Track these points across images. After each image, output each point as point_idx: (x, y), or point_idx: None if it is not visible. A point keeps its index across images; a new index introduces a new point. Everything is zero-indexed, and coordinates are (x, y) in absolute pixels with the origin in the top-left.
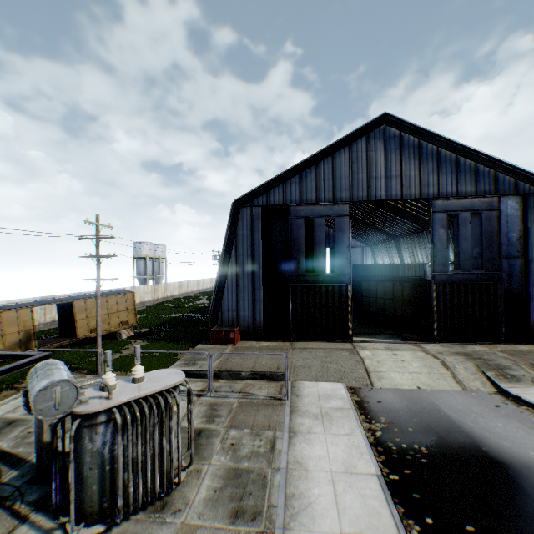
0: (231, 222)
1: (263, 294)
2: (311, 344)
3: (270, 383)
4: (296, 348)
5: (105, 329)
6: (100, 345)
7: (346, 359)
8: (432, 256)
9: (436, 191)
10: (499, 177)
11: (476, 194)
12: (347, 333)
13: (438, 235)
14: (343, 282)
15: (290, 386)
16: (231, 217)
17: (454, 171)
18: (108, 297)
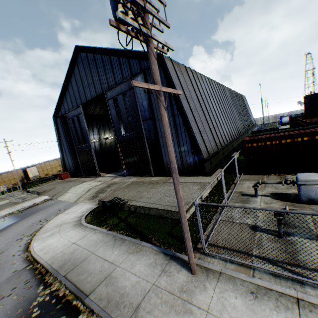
0: (56, 126)
1: (72, 157)
2: (84, 178)
3: (37, 196)
4: (74, 181)
5: (52, 174)
6: (19, 182)
7: (70, 186)
8: (113, 127)
9: (107, 85)
10: (131, 62)
11: (123, 80)
12: (97, 173)
13: (113, 114)
14: (89, 148)
15: (37, 197)
16: (56, 124)
17: (111, 68)
18: (50, 162)
